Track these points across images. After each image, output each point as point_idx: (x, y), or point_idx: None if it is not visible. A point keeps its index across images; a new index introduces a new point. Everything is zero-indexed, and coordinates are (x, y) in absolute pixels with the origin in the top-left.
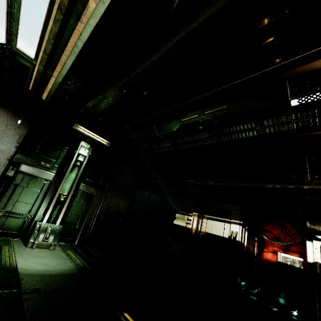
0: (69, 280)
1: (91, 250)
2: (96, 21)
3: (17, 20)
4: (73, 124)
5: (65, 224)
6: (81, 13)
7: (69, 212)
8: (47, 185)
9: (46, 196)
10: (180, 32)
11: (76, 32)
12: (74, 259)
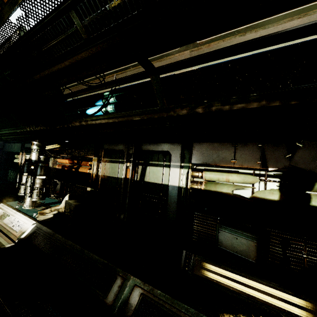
0: None
1: None
2: None
3: None
4: None
5: None
6: None
7: None
8: None
9: None
10: None
11: None
12: None
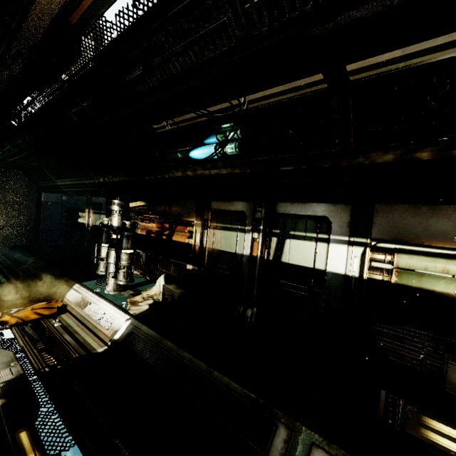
0: None
1: None
2: None
3: None
4: None
5: None
6: None
7: None
8: None
9: None
10: None
11: None
12: None
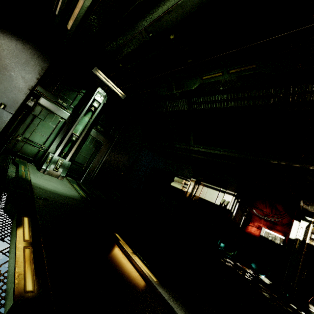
0: (73, 202)
1: (93, 190)
2: None
3: None
4: (93, 67)
5: (74, 163)
6: None
7: (78, 153)
8: (62, 123)
9: (60, 133)
10: None
11: None
12: (78, 190)
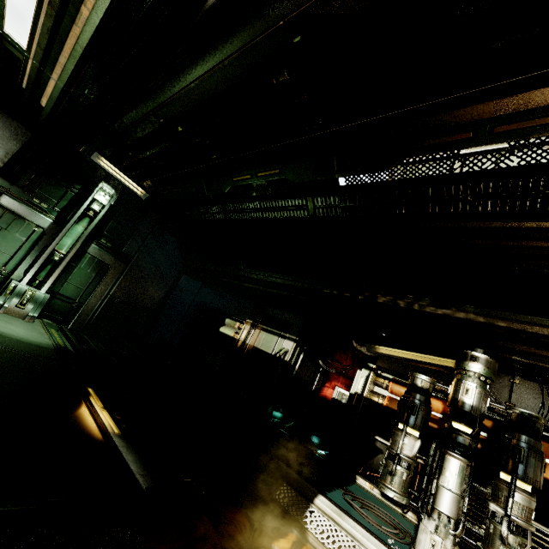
0: (35, 350)
1: (89, 340)
2: (92, 29)
3: (3, 1)
4: (92, 153)
5: (58, 296)
6: (75, 16)
7: (66, 281)
8: (39, 234)
9: (34, 250)
10: (207, 63)
11: (73, 34)
12: (55, 337)
